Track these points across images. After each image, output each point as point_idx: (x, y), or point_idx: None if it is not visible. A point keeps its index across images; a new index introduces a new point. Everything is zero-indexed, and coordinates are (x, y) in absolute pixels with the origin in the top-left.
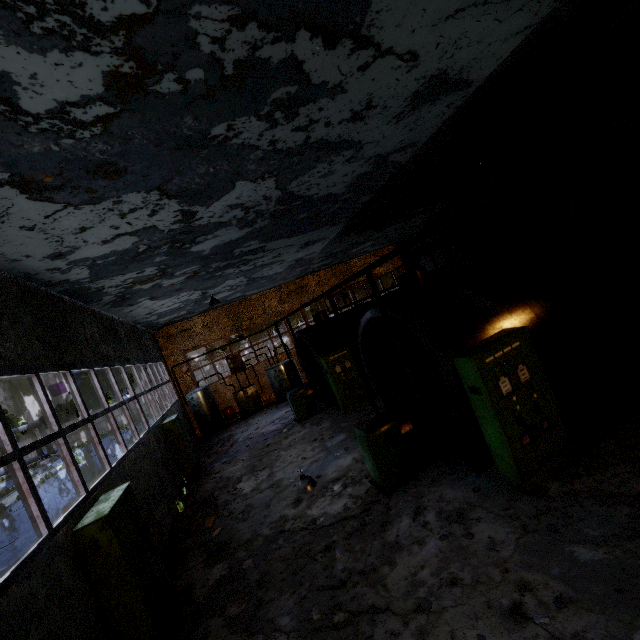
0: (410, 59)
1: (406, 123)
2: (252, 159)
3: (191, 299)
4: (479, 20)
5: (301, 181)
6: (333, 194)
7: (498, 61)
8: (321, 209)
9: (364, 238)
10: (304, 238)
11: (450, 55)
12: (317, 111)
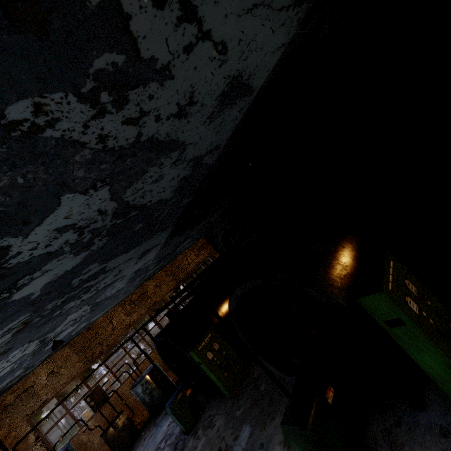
0: (221, 52)
1: (215, 125)
2: (78, 162)
3: (26, 353)
4: (263, 24)
5: (135, 188)
6: (163, 200)
7: (267, 73)
8: (154, 217)
9: (184, 237)
10: (141, 249)
11: (245, 57)
12: (147, 99)
